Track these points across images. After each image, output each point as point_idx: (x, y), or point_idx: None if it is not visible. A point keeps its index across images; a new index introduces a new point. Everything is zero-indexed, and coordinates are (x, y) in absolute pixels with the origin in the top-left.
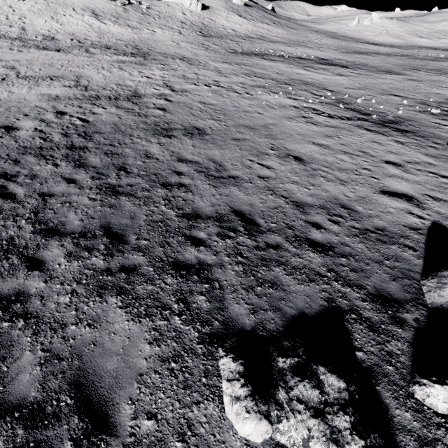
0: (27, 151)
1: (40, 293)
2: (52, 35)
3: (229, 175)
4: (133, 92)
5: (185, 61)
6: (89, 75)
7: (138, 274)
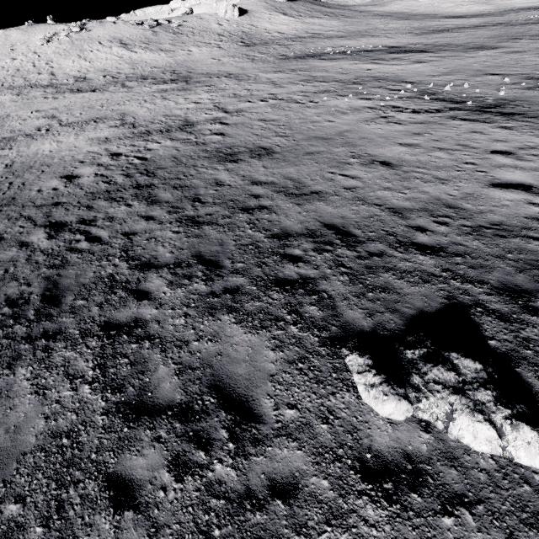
0: (96, 196)
1: (155, 318)
2: (83, 75)
3: (311, 191)
4: (184, 121)
5: (233, 78)
6: (133, 111)
7: (243, 294)
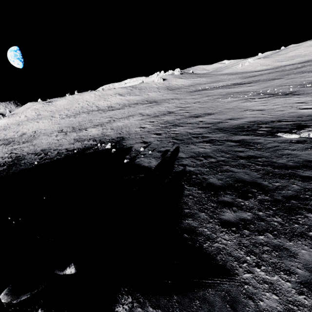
0: (160, 129)
1: (216, 138)
2: (110, 106)
3: (237, 118)
4: (168, 111)
5: (175, 99)
6: (143, 112)
7: (237, 133)
